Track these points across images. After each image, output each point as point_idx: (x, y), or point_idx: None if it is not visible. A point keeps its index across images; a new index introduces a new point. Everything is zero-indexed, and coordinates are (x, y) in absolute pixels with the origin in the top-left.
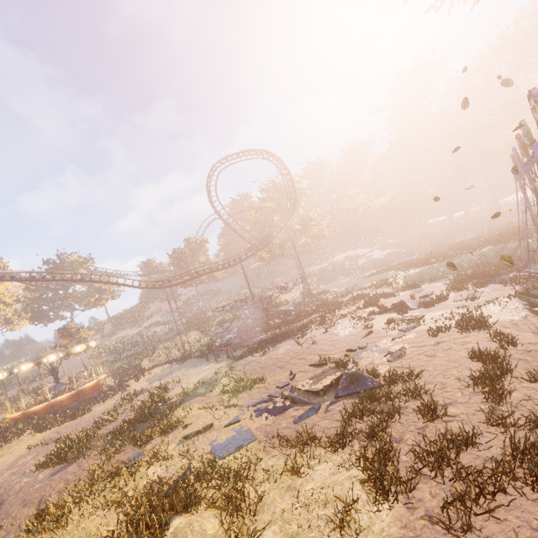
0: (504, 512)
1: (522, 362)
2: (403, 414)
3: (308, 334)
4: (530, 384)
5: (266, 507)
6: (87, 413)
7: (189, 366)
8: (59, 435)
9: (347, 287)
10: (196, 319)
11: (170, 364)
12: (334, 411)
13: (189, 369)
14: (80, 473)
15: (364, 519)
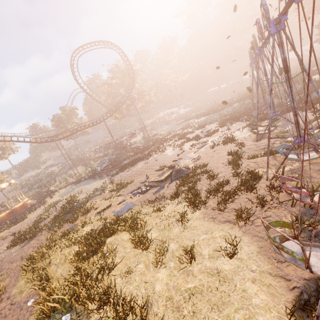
0: (237, 201)
1: (247, 153)
2: (201, 180)
3: (151, 157)
4: (248, 160)
5: (149, 225)
6: (24, 219)
7: (84, 184)
8: (11, 233)
9: (168, 131)
10: (79, 159)
11: (70, 186)
12: (171, 186)
13: (84, 186)
14: (40, 242)
15: (189, 216)
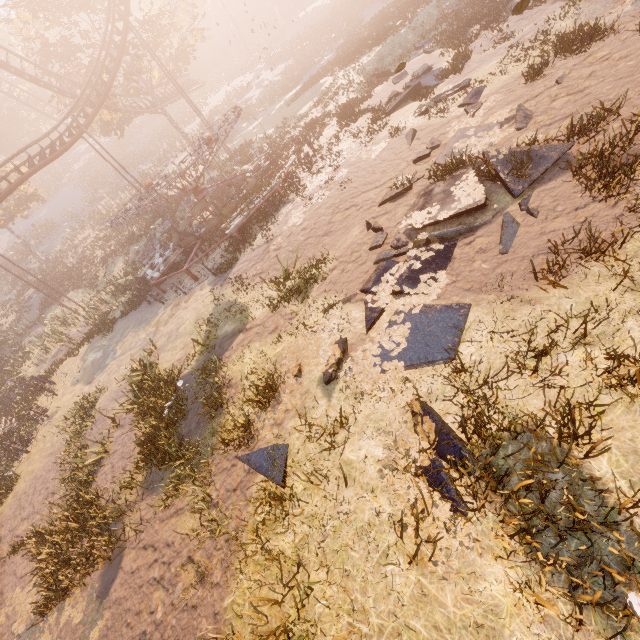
0: None
1: None
2: None
3: (308, 184)
4: None
5: None
6: (14, 484)
7: (132, 327)
8: (3, 543)
9: (275, 126)
10: (54, 278)
11: (86, 346)
12: (547, 207)
13: (141, 329)
14: (171, 555)
15: None
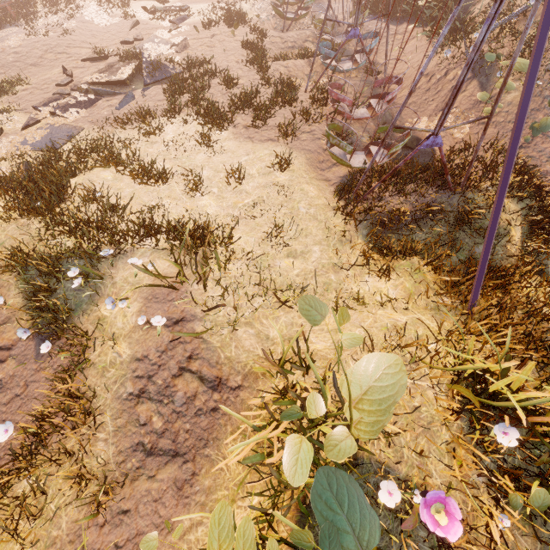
0: (275, 117)
1: (270, 51)
2: (210, 88)
3: (42, 19)
4: (277, 62)
5: (143, 156)
6: None
7: None
8: None
9: None
10: None
11: None
12: (151, 95)
13: None
14: None
15: (214, 139)
